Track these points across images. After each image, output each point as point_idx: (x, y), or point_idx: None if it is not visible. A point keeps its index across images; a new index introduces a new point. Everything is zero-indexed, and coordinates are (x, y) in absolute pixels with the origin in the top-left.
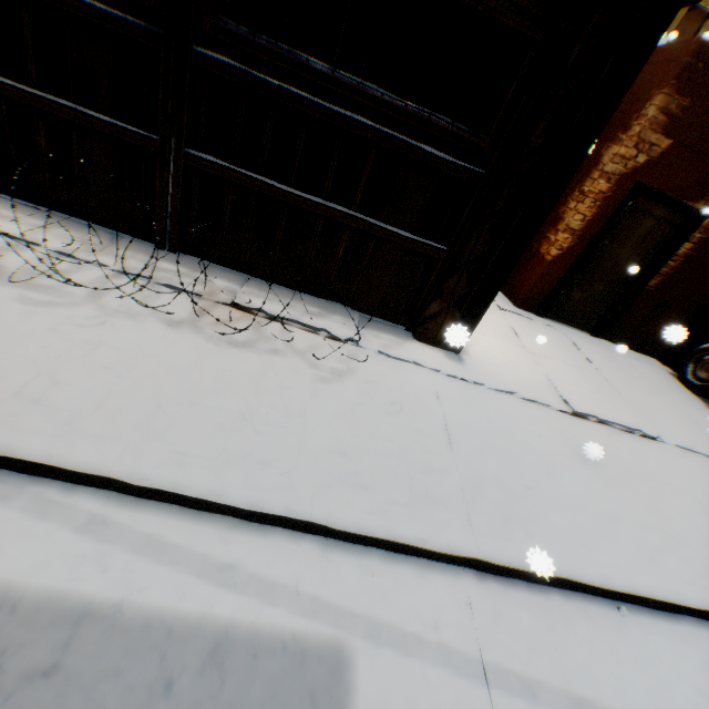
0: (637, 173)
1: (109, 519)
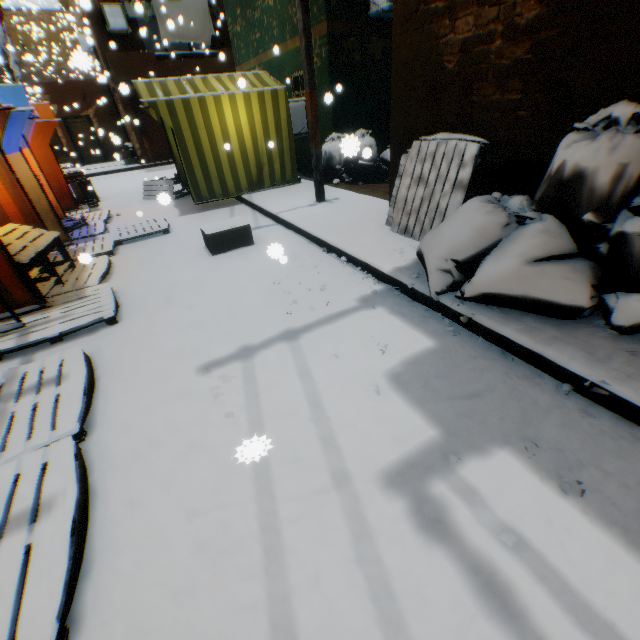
0: (60, 116)
1: None
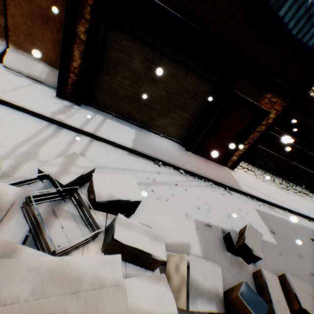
0: None
1: None
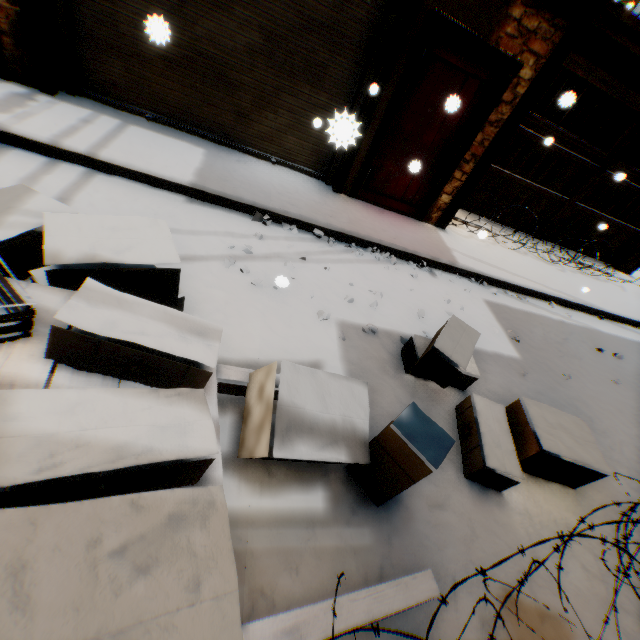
0: None
1: (632, 330)
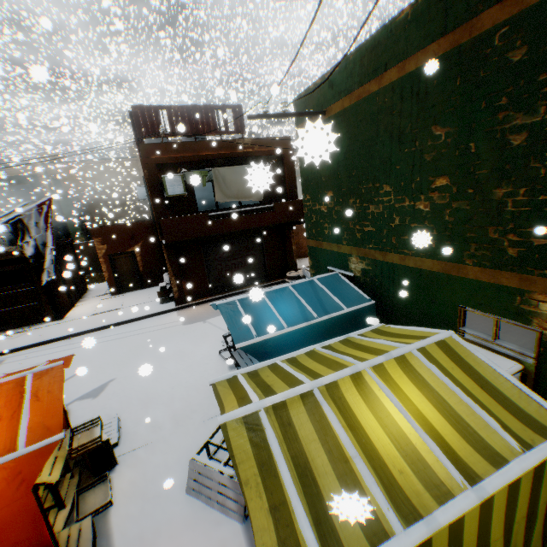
0: (107, 253)
1: None
